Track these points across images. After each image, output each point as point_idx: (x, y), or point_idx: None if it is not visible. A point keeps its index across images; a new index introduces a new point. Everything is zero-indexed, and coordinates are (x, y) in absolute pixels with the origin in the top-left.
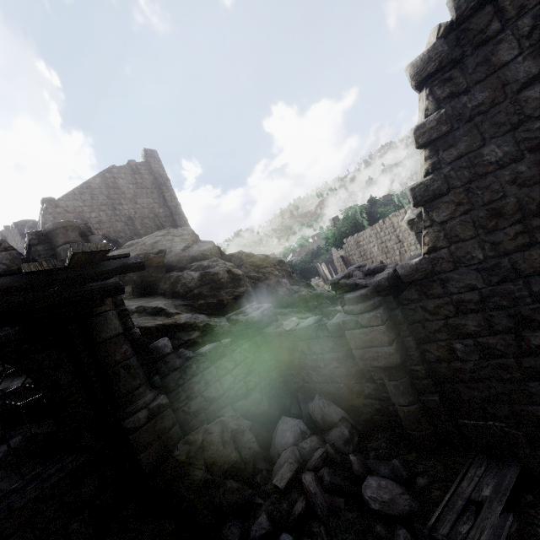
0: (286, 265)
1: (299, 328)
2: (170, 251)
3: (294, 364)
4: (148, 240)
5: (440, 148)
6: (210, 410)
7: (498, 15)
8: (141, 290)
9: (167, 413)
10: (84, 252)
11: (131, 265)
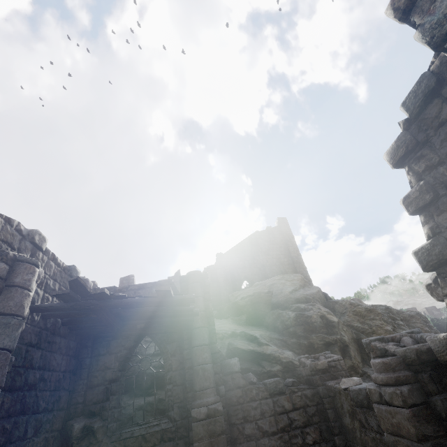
0: (424, 322)
1: (351, 389)
2: (281, 292)
3: (356, 436)
4: (268, 282)
5: (433, 214)
6: (261, 442)
7: (445, 103)
8: (253, 320)
9: (219, 419)
10: (160, 290)
11: (187, 299)
